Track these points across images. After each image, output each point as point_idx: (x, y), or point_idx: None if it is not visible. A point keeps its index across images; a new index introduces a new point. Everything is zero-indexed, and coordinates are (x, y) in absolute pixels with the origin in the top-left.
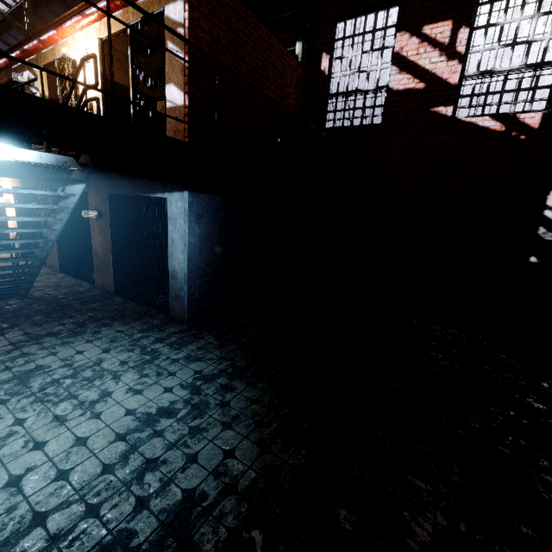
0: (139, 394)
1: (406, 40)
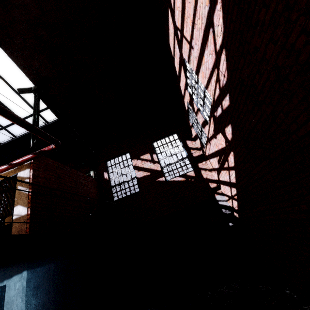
0: None
1: (136, 161)
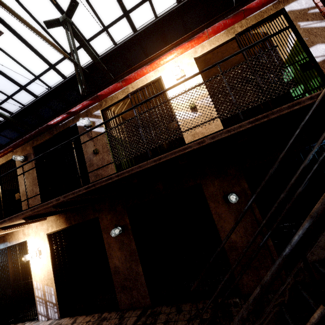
0: None
1: None
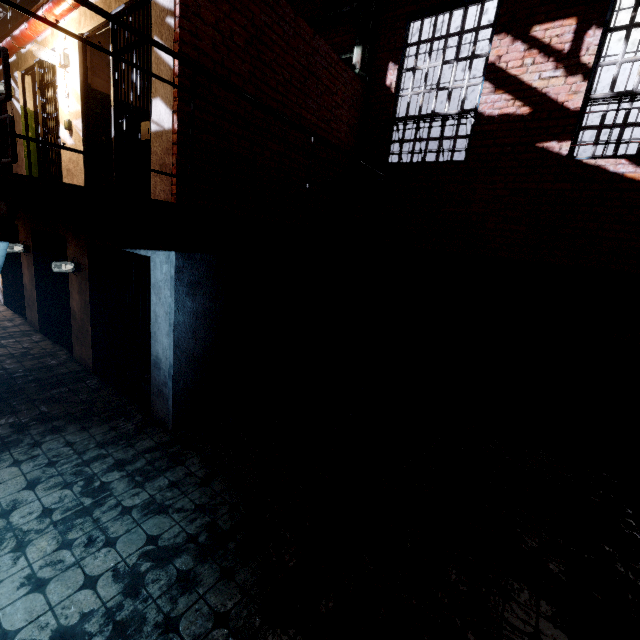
0: (38, 591)
1: (507, 46)
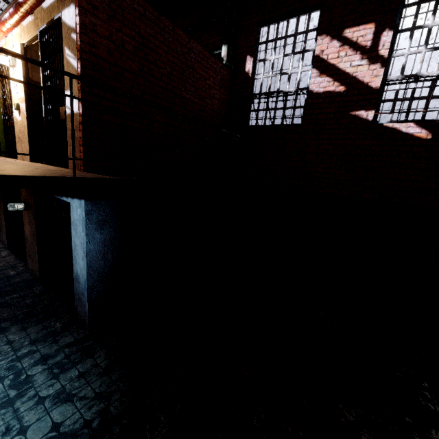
0: None
1: (327, 44)
